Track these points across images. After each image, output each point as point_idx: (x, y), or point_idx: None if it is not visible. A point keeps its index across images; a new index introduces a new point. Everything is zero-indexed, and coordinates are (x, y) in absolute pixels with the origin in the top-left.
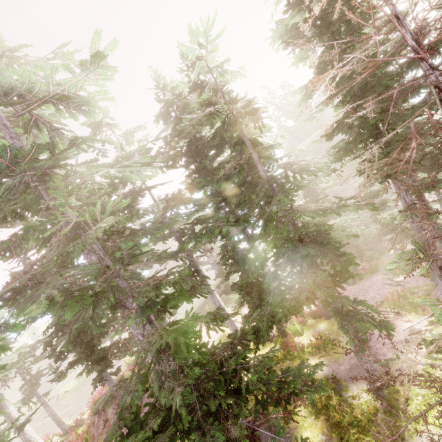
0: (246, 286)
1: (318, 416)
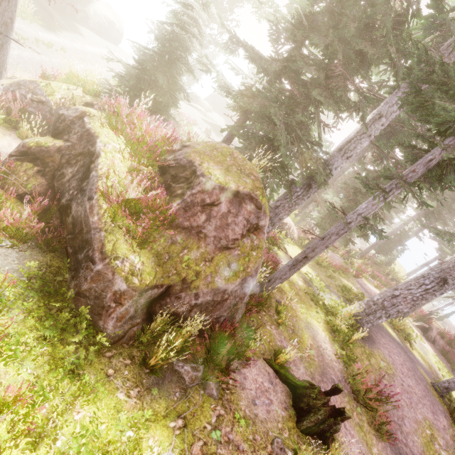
0: None
1: (393, 322)
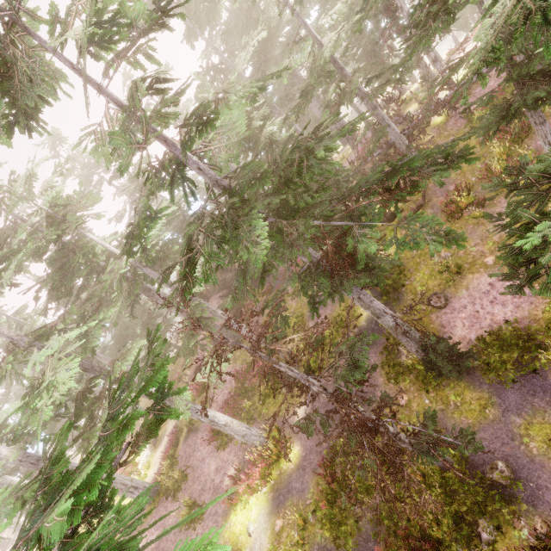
0: (366, 58)
1: None
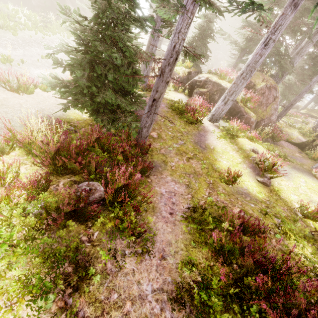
0: (314, 74)
1: None
